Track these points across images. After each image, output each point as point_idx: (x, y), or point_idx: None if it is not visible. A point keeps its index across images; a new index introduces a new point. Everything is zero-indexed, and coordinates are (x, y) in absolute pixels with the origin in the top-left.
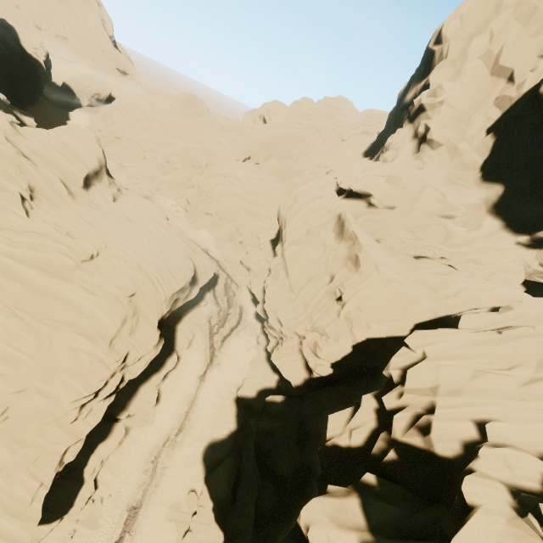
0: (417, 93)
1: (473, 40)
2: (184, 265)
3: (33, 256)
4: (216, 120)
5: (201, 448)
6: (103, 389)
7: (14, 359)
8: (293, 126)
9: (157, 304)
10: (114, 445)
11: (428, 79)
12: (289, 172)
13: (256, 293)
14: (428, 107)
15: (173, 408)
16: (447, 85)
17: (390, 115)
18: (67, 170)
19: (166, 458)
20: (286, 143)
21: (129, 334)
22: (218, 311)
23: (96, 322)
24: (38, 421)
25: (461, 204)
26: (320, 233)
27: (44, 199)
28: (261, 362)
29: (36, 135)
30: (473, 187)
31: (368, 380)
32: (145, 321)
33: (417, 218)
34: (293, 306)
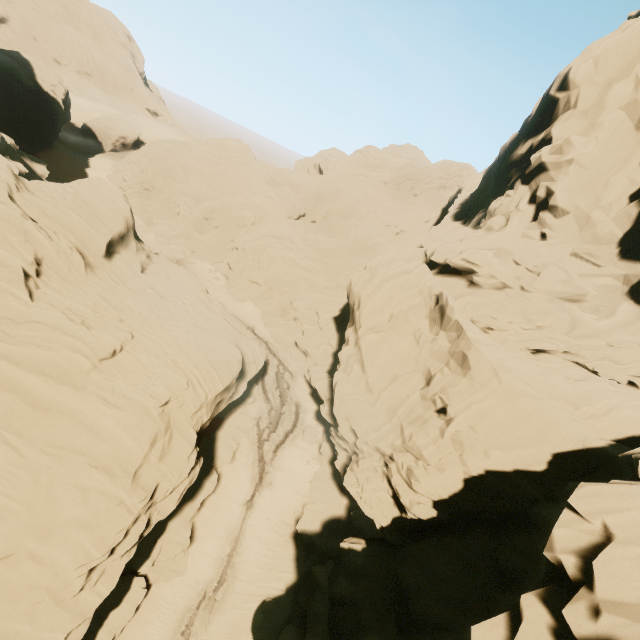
0: (532, 148)
1: (612, 86)
2: (231, 357)
3: (35, 356)
4: (265, 170)
5: (249, 611)
6: (121, 543)
7: None
8: (356, 179)
9: (196, 411)
10: (130, 611)
11: (549, 132)
12: (354, 233)
13: (320, 389)
14: (550, 166)
15: (211, 550)
16: (578, 140)
17: (488, 172)
18: (86, 235)
19: (202, 627)
20: (348, 198)
21: (159, 459)
22: (268, 410)
23: (116, 447)
24: (27, 599)
25: (589, 285)
26: (409, 319)
27: (54, 275)
28: (325, 480)
29: (49, 191)
30: (607, 265)
31: (491, 532)
32: (180, 436)
33: (535, 302)
34: (372, 412)
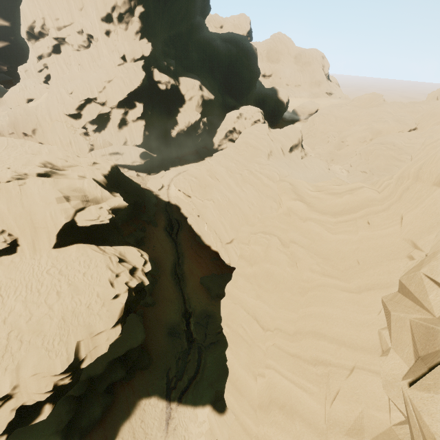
0: None
1: None
2: None
3: (266, 172)
4: (389, 106)
5: None
6: None
7: (254, 205)
8: None
9: None
10: None
11: None
12: None
13: None
14: None
15: None
16: None
17: None
18: (284, 144)
19: None
20: None
21: None
22: None
23: None
24: None
25: None
26: None
27: (273, 155)
28: None
29: (276, 131)
30: None
31: None
32: None
33: None
34: None
